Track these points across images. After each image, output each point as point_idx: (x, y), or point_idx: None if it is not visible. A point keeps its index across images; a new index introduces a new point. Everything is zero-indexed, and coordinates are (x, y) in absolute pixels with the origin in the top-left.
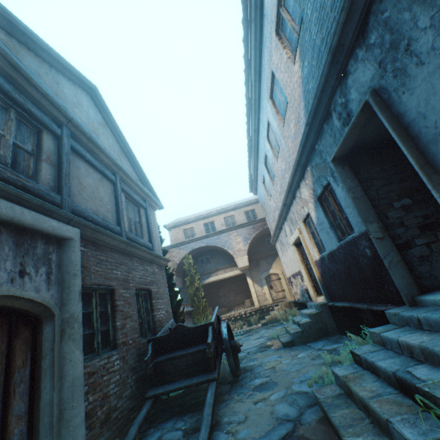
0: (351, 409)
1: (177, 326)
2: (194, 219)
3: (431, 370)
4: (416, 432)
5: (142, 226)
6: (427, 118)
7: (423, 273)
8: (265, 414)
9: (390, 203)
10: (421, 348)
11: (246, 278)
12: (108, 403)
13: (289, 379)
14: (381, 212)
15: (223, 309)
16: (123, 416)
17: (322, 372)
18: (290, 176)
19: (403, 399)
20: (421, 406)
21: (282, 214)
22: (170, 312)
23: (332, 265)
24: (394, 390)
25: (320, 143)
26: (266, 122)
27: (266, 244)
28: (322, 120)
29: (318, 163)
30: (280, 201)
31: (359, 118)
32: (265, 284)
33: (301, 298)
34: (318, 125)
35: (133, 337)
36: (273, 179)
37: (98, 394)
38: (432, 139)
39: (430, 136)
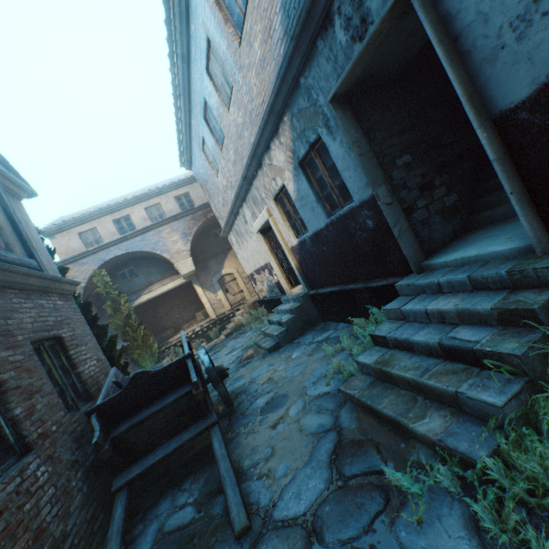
0: (396, 393)
1: (135, 377)
2: (94, 215)
3: (473, 330)
4: (495, 393)
5: (3, 230)
6: (491, 22)
7: (425, 238)
8: (293, 435)
9: (394, 160)
10: (458, 311)
11: (192, 286)
12: (49, 539)
13: (298, 386)
14: (386, 173)
15: (168, 332)
16: (82, 536)
17: (335, 365)
18: (257, 132)
19: (454, 366)
20: (476, 366)
21: (241, 193)
22: (103, 359)
23: (317, 248)
24: (438, 360)
25: (310, 74)
26: (204, 40)
27: (212, 239)
28: (316, 32)
29: (304, 108)
30: (236, 174)
31: (384, 24)
32: (219, 288)
33: (269, 294)
34: (309, 41)
35: (56, 420)
36: (223, 141)
37: (24, 540)
38: (490, 56)
39: (487, 51)
